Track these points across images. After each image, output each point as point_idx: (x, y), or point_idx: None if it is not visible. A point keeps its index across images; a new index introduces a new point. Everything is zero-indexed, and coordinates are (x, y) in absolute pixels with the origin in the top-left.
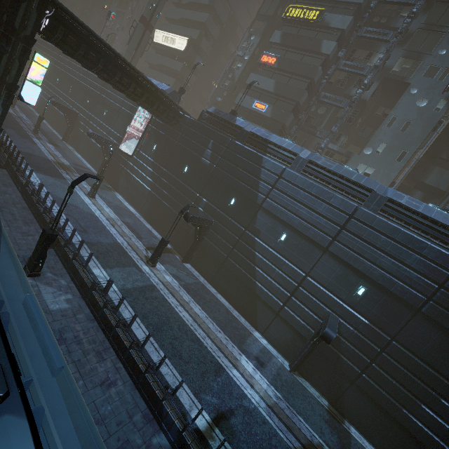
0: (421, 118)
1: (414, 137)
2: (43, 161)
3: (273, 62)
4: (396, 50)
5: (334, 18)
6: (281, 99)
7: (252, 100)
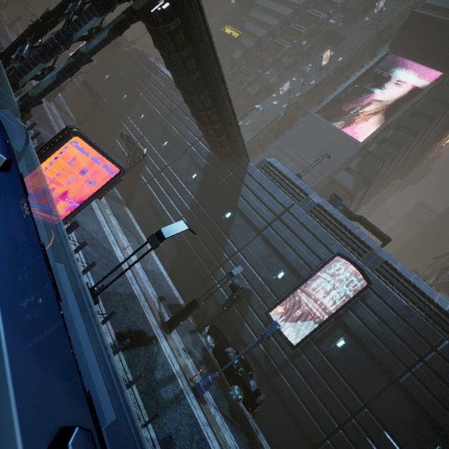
0: (273, 111)
1: (266, 120)
2: (3, 32)
3: None
4: (275, 72)
5: (245, 40)
6: None
7: None
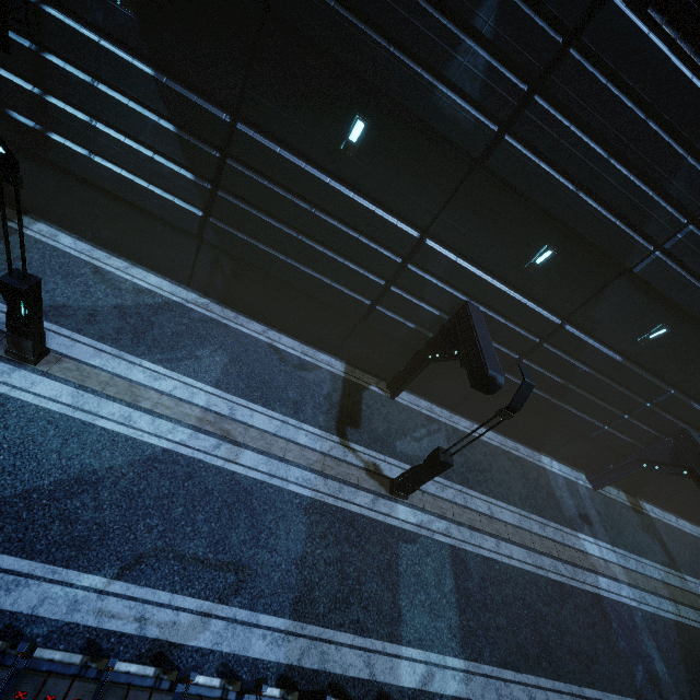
0: None
1: None
2: None
3: None
4: None
5: None
6: None
7: None
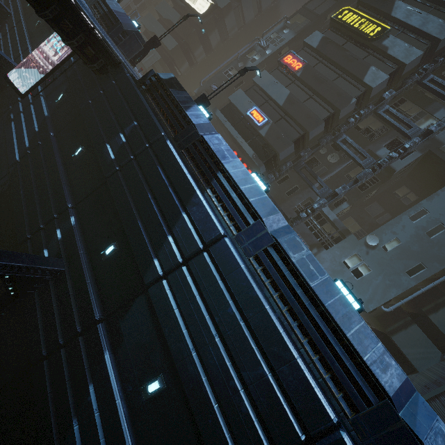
0: None
1: (442, 251)
2: None
3: (297, 67)
4: None
5: (397, 44)
6: (287, 120)
7: (251, 104)
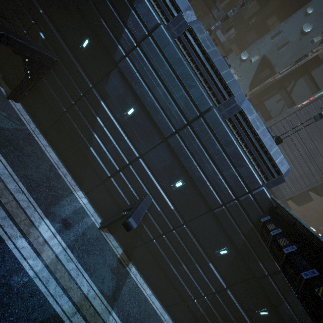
0: (297, 44)
1: (282, 60)
2: None
3: None
4: None
5: None
6: None
7: None
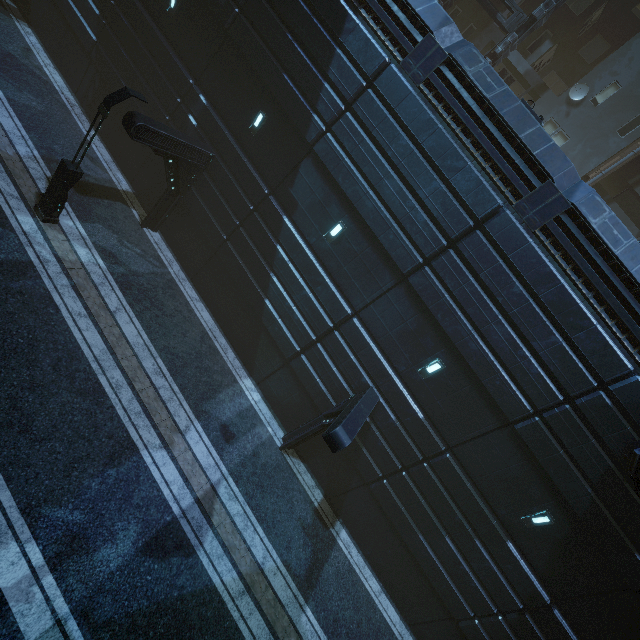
0: None
1: None
2: None
3: None
4: None
5: None
6: None
7: None
